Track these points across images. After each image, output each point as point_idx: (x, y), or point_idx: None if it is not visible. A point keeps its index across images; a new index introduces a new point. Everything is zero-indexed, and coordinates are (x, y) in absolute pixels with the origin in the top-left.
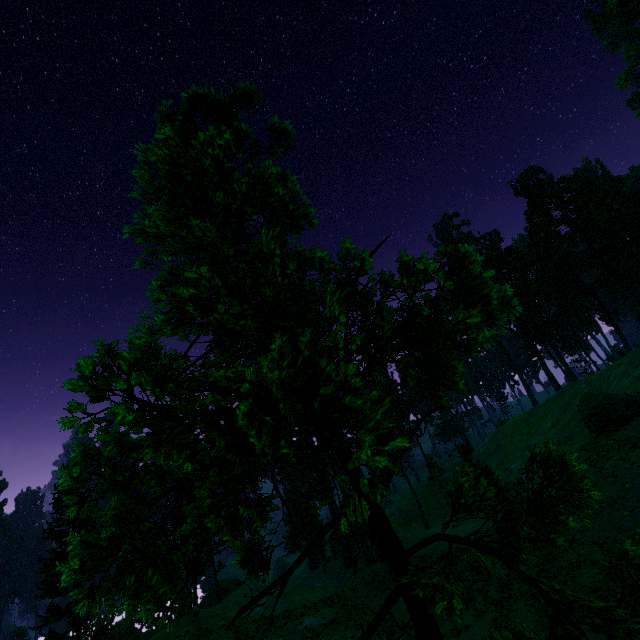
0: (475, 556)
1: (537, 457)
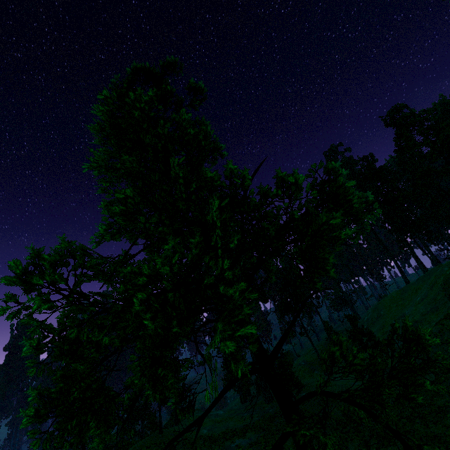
0: (350, 407)
1: (397, 331)
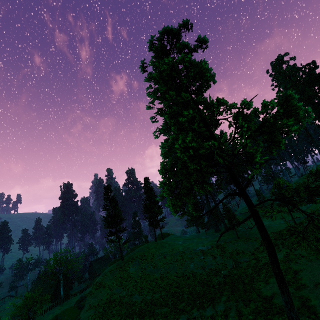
0: (282, 209)
1: (312, 172)
